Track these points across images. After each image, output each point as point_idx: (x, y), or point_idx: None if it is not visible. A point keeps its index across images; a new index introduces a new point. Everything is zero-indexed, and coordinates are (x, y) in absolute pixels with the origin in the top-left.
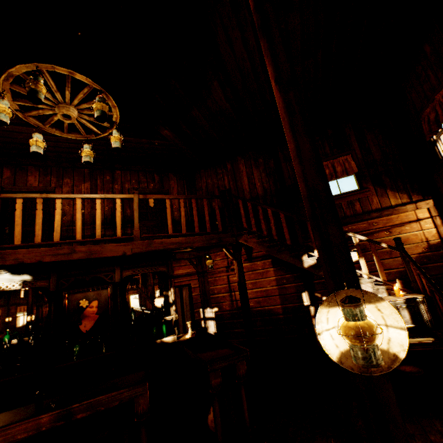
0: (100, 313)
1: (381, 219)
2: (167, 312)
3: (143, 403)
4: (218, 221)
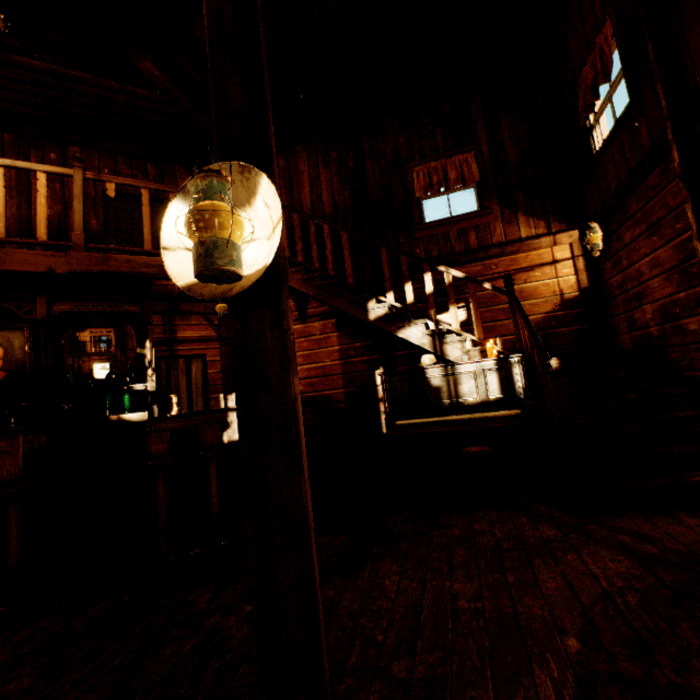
0: (8, 369)
1: (503, 260)
2: (142, 381)
3: (10, 464)
4: None
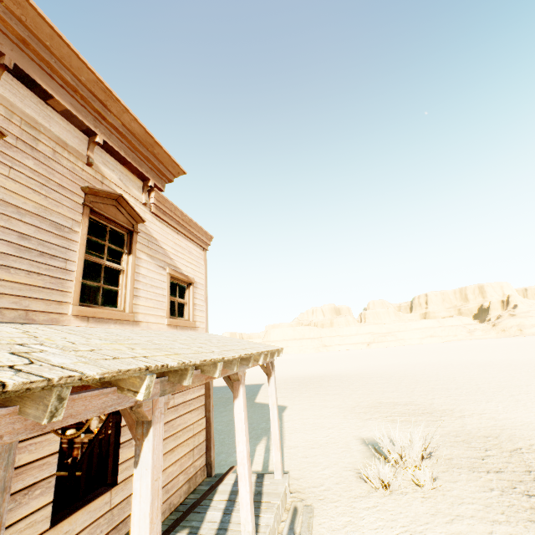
0: None
1: None
2: None
3: None
4: None
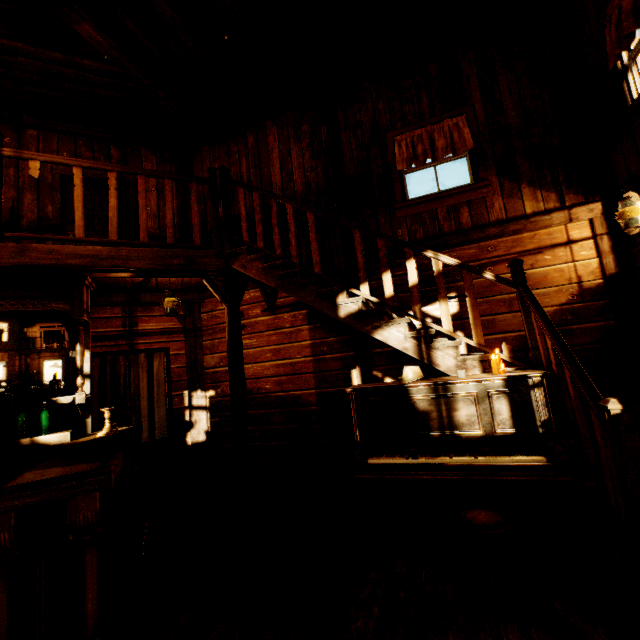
0: None
1: (504, 241)
2: (74, 389)
3: None
4: (194, 225)
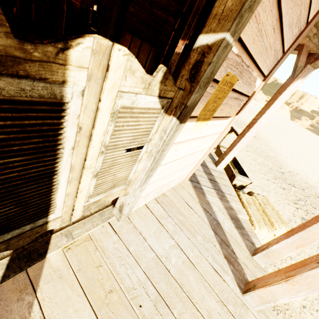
0: None
1: None
2: None
3: None
4: None
